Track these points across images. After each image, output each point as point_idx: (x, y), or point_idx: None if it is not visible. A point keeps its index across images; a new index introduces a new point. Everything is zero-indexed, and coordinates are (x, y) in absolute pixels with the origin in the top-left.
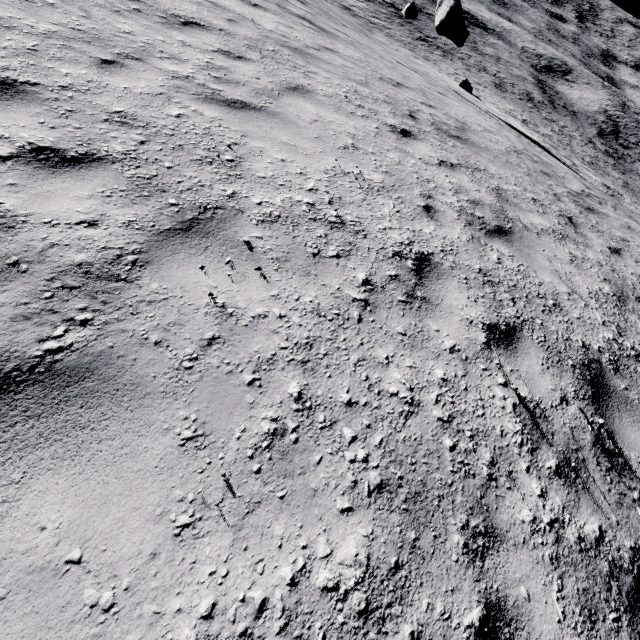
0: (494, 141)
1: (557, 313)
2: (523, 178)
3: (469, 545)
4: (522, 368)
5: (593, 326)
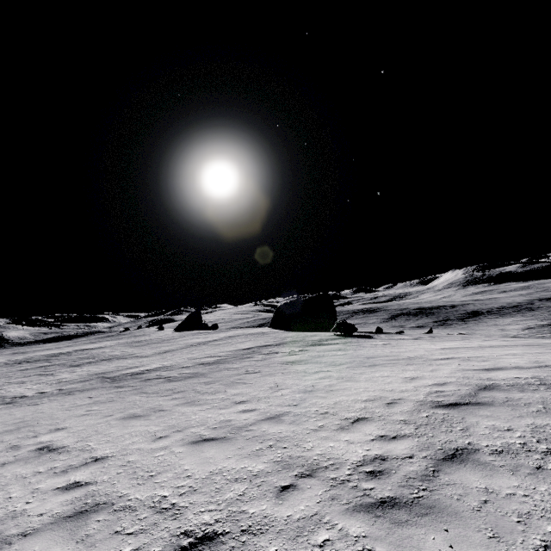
0: None
1: None
2: None
3: None
4: None
5: None
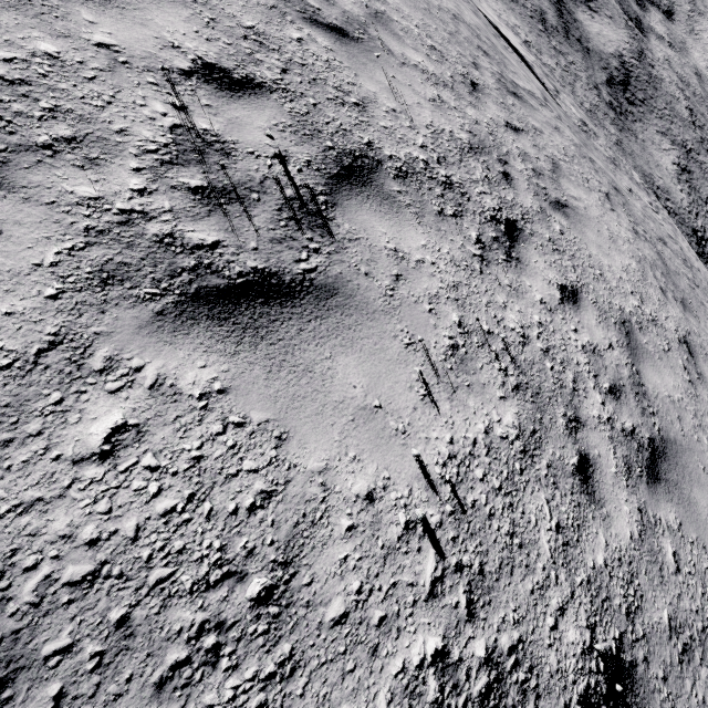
0: None
1: (353, 110)
2: (438, 31)
3: None
4: (232, 112)
5: (403, 141)
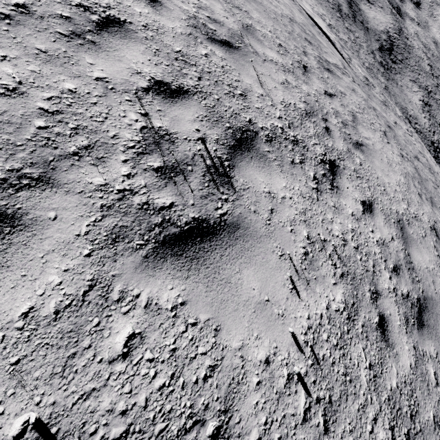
0: (274, 5)
1: (239, 99)
2: (282, 32)
3: (9, 180)
4: (173, 112)
5: (268, 116)
